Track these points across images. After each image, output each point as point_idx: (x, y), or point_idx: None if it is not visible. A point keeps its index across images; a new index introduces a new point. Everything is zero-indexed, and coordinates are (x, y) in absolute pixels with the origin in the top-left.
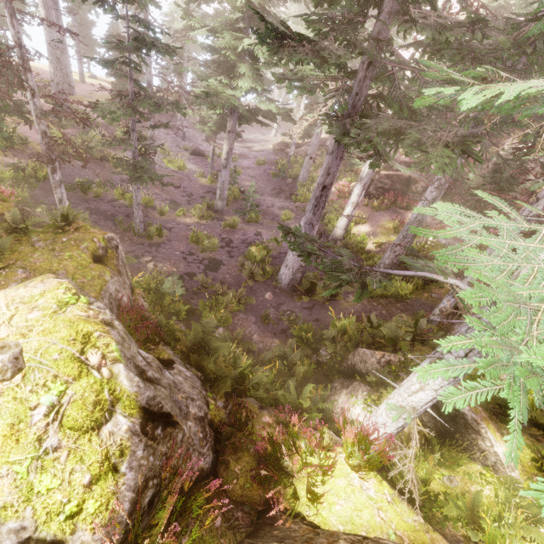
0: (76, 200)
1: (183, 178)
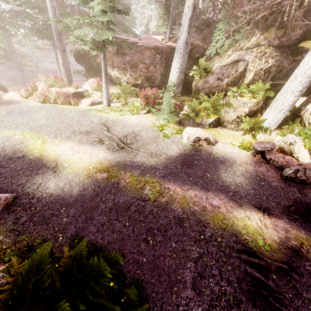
0: (2, 74)
1: (53, 70)
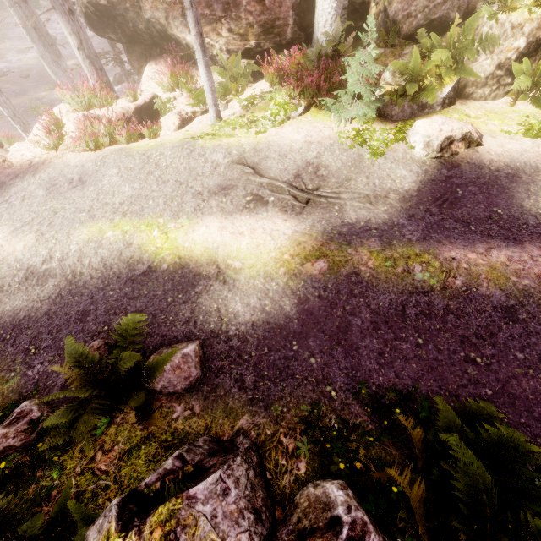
0: None
1: (32, 69)
